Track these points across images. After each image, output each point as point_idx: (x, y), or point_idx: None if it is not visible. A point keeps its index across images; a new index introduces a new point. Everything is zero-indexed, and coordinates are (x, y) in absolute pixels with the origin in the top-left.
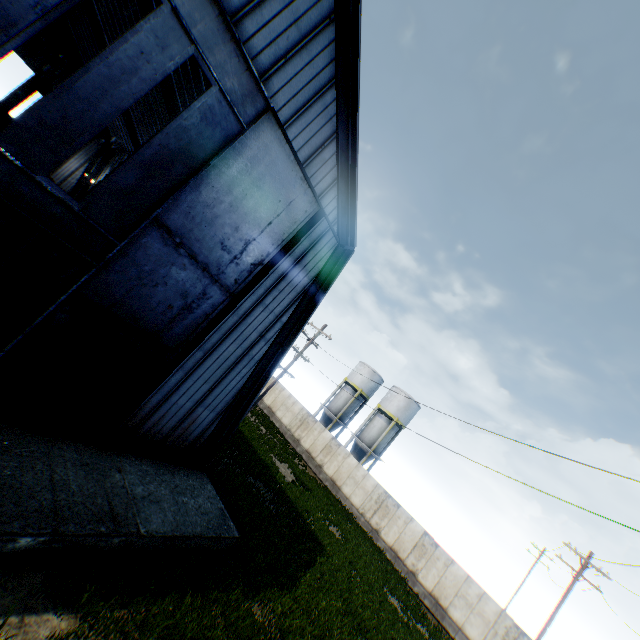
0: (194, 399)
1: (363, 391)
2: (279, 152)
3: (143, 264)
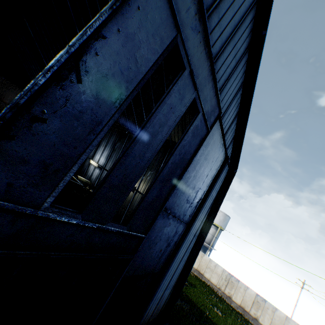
0: (164, 288)
1: None
2: (216, 134)
3: (151, 236)
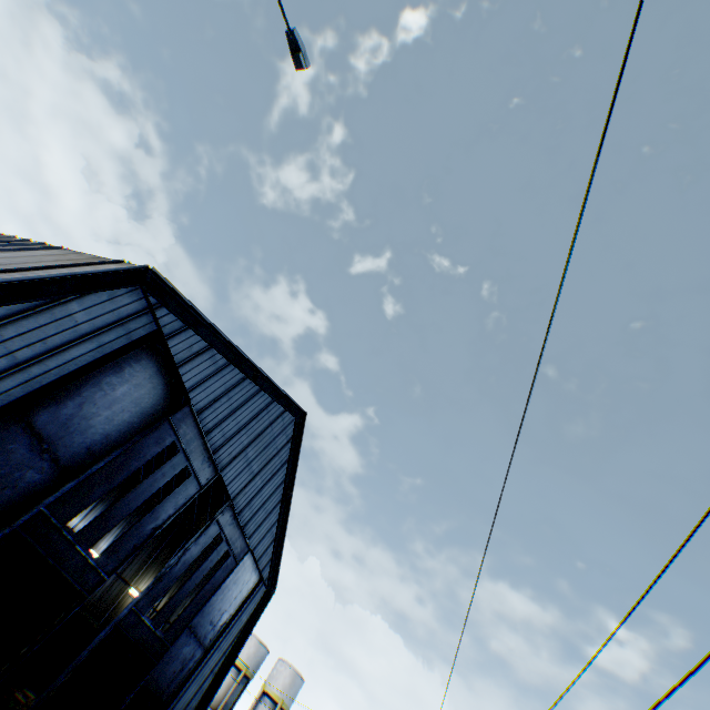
0: None
1: (248, 669)
2: (248, 562)
3: (173, 651)
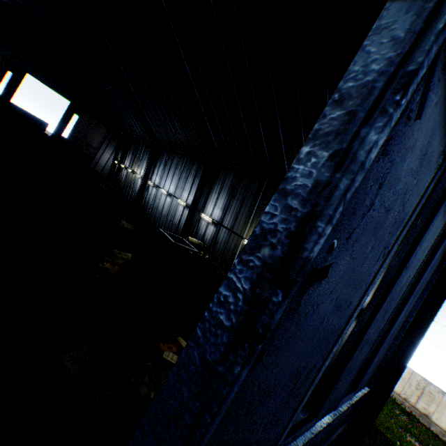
0: None
1: None
2: None
3: None
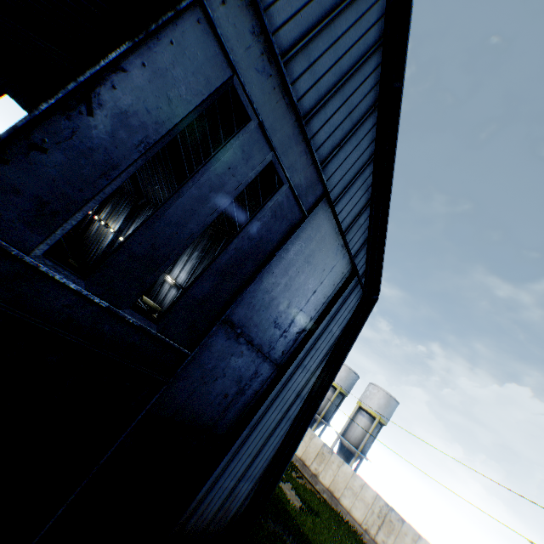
0: (237, 475)
1: (342, 389)
2: (327, 227)
3: (206, 363)
